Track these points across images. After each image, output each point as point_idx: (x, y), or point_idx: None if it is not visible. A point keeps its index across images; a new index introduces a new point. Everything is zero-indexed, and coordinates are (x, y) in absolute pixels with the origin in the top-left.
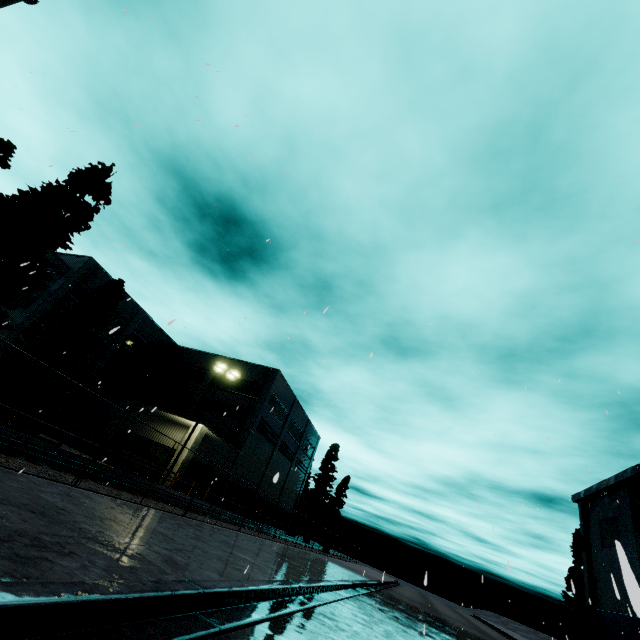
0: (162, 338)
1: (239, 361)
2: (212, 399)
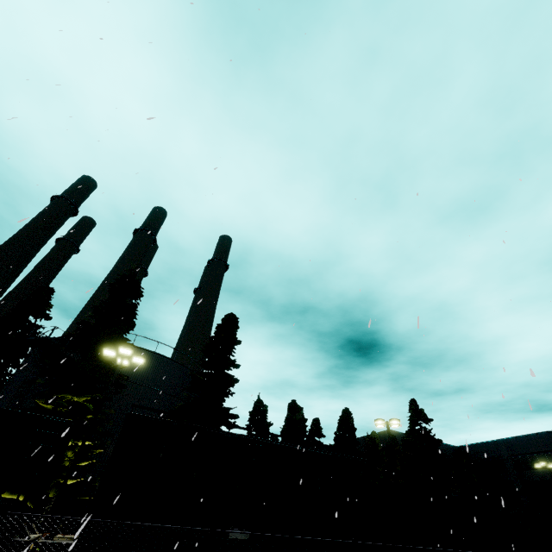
0: (446, 448)
1: (516, 437)
2: (531, 481)
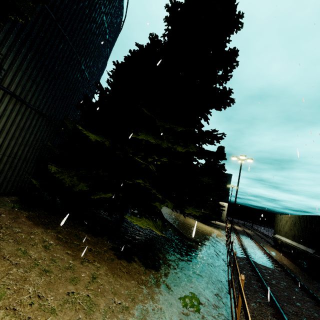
0: None
1: None
2: None
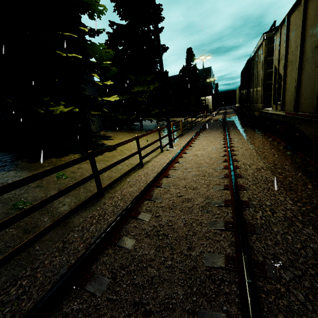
0: None
1: None
2: None
